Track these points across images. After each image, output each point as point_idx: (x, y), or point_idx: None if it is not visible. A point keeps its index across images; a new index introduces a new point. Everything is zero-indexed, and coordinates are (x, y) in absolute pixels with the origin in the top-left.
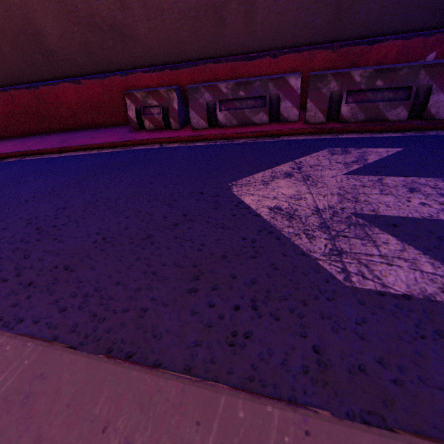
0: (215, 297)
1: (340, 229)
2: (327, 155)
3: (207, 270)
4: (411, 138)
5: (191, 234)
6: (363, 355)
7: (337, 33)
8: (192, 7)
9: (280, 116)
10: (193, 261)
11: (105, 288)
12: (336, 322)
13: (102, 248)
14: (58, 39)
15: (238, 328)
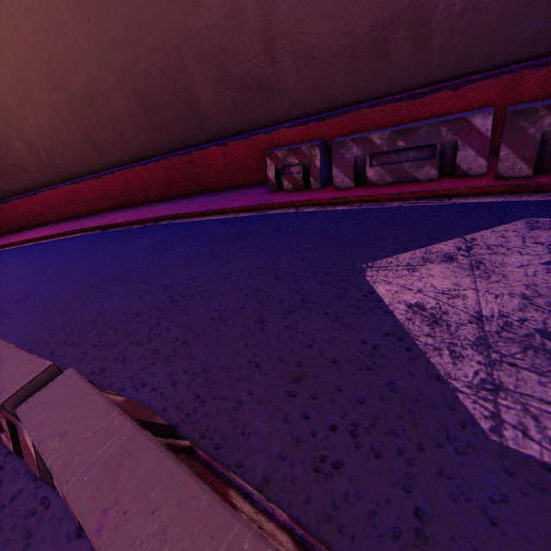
0: (312, 409)
1: (507, 351)
2: (522, 230)
3: (311, 374)
4: None
5: (304, 326)
6: (487, 547)
7: None
8: (347, 47)
9: (456, 169)
10: (299, 359)
11: (211, 371)
12: (459, 487)
13: (217, 326)
14: (212, 105)
15: (328, 453)
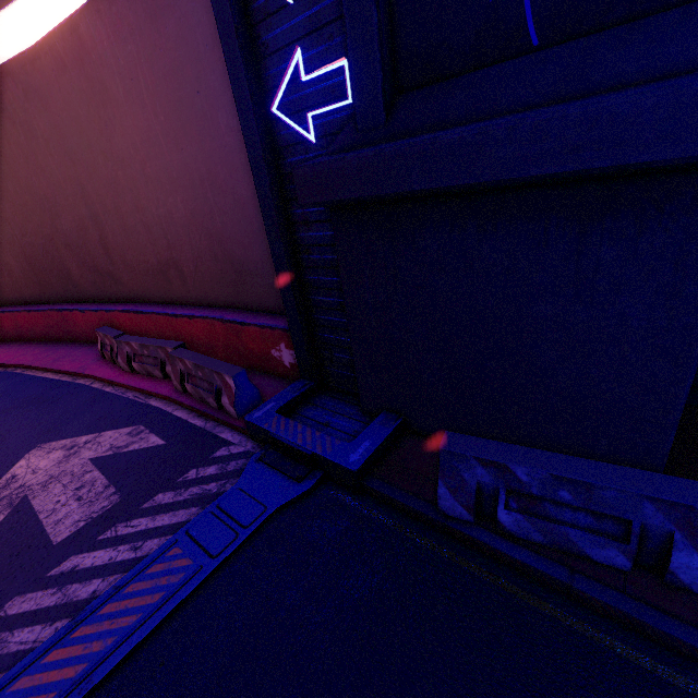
0: None
1: (1, 504)
2: (124, 434)
3: None
4: (196, 432)
5: None
6: None
7: (241, 303)
8: (150, 269)
9: (169, 376)
10: None
11: None
12: None
13: None
14: (80, 277)
15: None
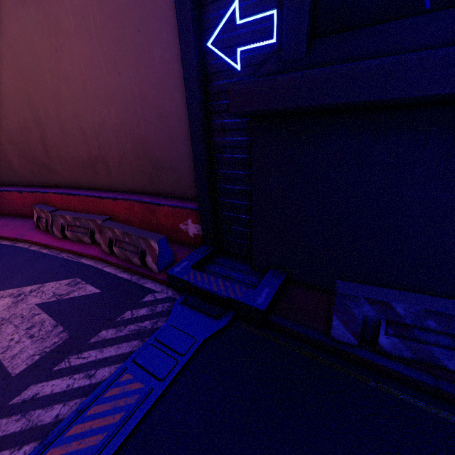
0: None
1: None
2: (63, 284)
3: None
4: (124, 283)
5: None
6: None
7: (155, 190)
8: (81, 163)
9: (97, 242)
10: None
11: None
12: None
13: None
14: (19, 166)
15: None
